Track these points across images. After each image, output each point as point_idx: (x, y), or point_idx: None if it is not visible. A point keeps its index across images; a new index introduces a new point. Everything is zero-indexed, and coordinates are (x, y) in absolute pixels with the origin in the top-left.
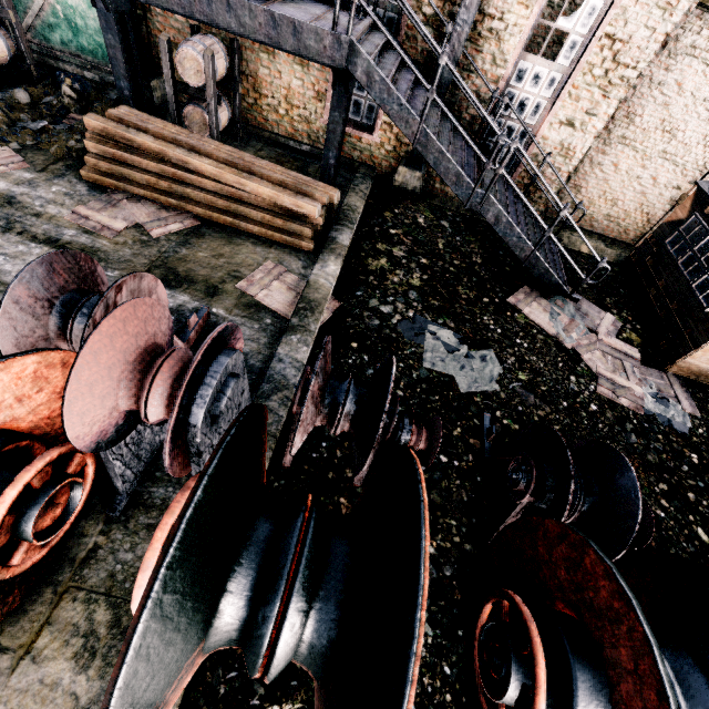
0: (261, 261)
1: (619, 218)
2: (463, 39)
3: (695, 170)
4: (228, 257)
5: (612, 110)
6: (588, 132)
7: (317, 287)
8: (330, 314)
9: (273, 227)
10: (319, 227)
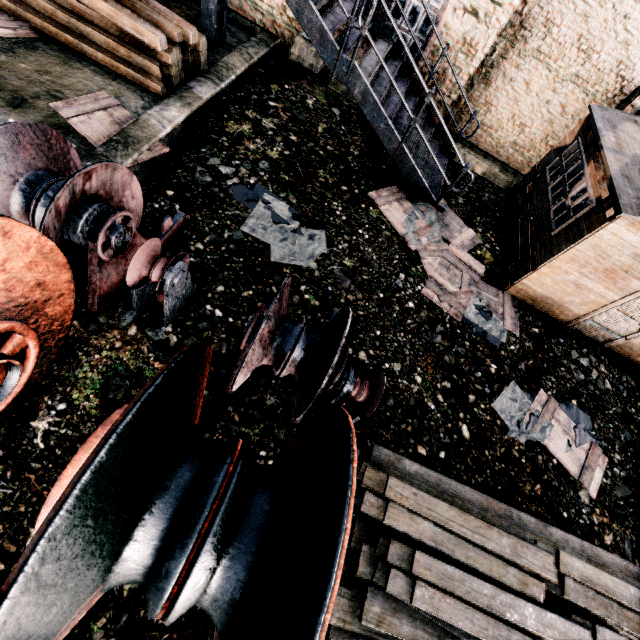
0: (95, 90)
1: (525, 148)
2: None
3: (603, 102)
4: (56, 76)
5: (517, 0)
6: (492, 26)
7: (144, 126)
8: (151, 156)
9: (119, 58)
10: (171, 69)
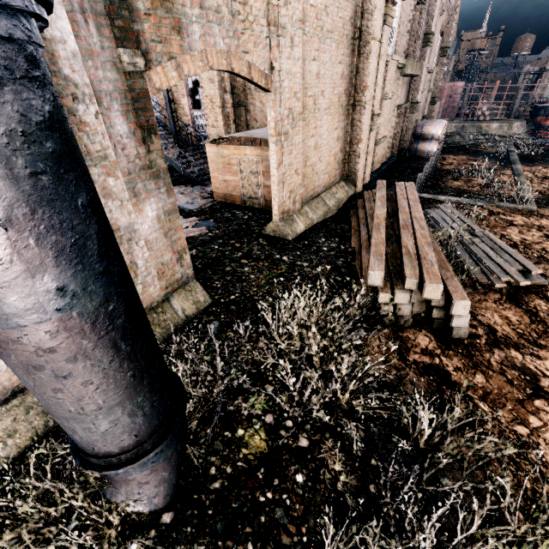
0: None
1: None
2: (170, 112)
3: None
4: None
5: (221, 117)
6: (220, 127)
7: None
8: None
9: None
10: None
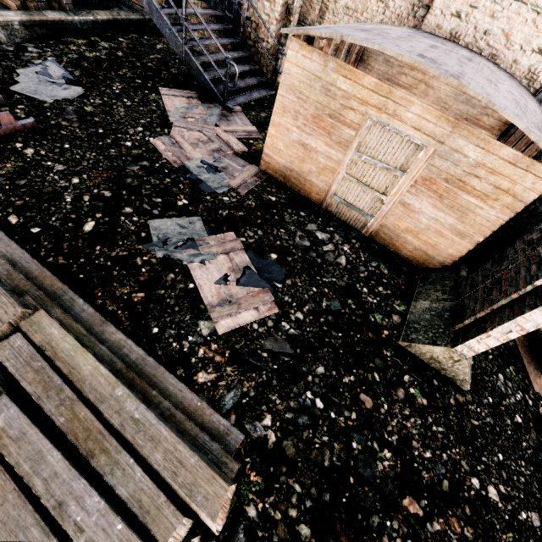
0: None
1: None
2: None
3: None
4: None
5: None
6: None
7: None
8: None
9: None
10: None
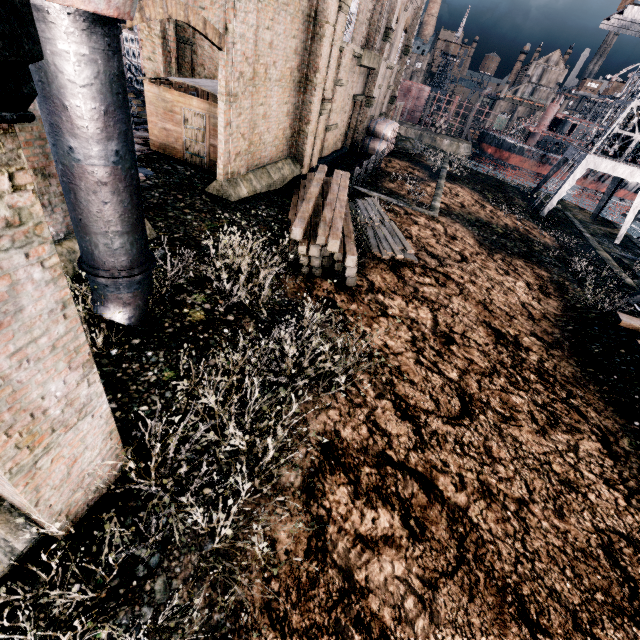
0: None
1: None
2: None
3: None
4: None
5: (161, 50)
6: (159, 63)
7: None
8: None
9: None
10: None
